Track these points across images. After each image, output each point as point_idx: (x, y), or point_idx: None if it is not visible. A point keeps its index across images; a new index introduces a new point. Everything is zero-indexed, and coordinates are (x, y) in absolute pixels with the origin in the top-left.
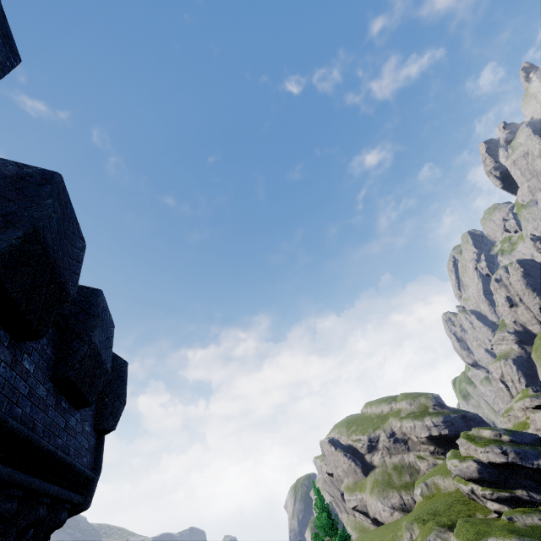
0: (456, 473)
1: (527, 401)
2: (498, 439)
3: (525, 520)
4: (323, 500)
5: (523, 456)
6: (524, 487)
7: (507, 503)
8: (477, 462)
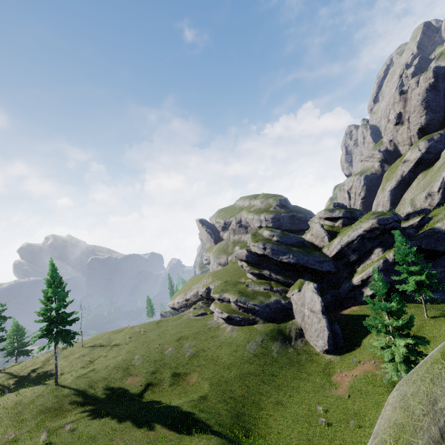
0: (235, 255)
1: (322, 213)
2: (270, 238)
3: (255, 287)
4: (53, 270)
5: (276, 252)
6: (271, 269)
7: (257, 276)
8: (248, 251)
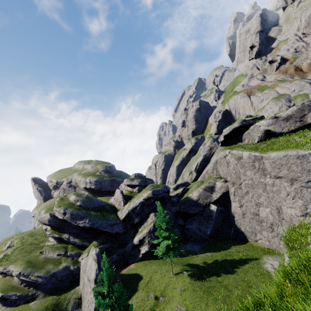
0: (39, 219)
1: (125, 181)
2: (74, 203)
3: (49, 254)
4: None
5: (75, 217)
6: (71, 233)
7: (58, 240)
8: (51, 215)
